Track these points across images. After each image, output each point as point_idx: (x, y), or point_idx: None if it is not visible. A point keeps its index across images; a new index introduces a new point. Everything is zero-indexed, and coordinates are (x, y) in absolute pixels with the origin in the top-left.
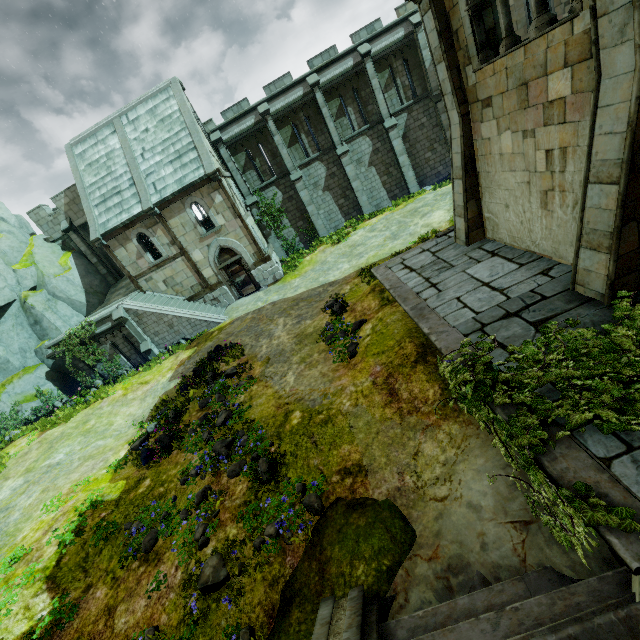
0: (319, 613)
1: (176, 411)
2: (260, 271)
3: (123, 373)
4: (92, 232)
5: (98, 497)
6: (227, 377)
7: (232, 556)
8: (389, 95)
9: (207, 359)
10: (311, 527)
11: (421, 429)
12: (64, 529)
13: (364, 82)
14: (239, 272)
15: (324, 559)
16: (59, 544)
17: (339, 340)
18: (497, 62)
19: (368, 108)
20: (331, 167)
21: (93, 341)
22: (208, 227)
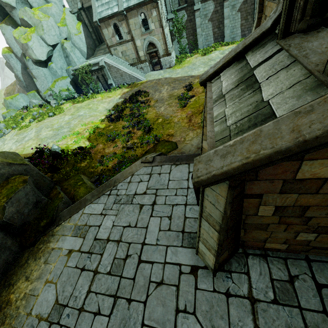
0: (152, 153)
1: (122, 109)
2: (164, 60)
3: (100, 91)
4: (94, 16)
5: (98, 126)
6: (141, 103)
7: (135, 145)
8: None
9: (134, 94)
10: (155, 143)
11: (191, 130)
12: (90, 130)
13: None
14: (155, 57)
15: (156, 148)
16: (89, 133)
17: (183, 100)
18: (271, 2)
19: None
20: (217, 6)
21: (90, 73)
22: (146, 24)
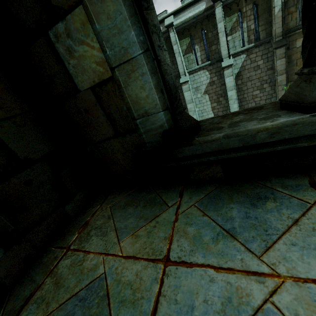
0: None
1: None
2: None
3: None
4: None
5: None
6: None
7: None
8: (233, 37)
9: None
10: None
11: None
12: None
13: (213, 24)
14: None
15: None
16: None
17: None
18: None
19: (212, 47)
20: None
21: None
22: None
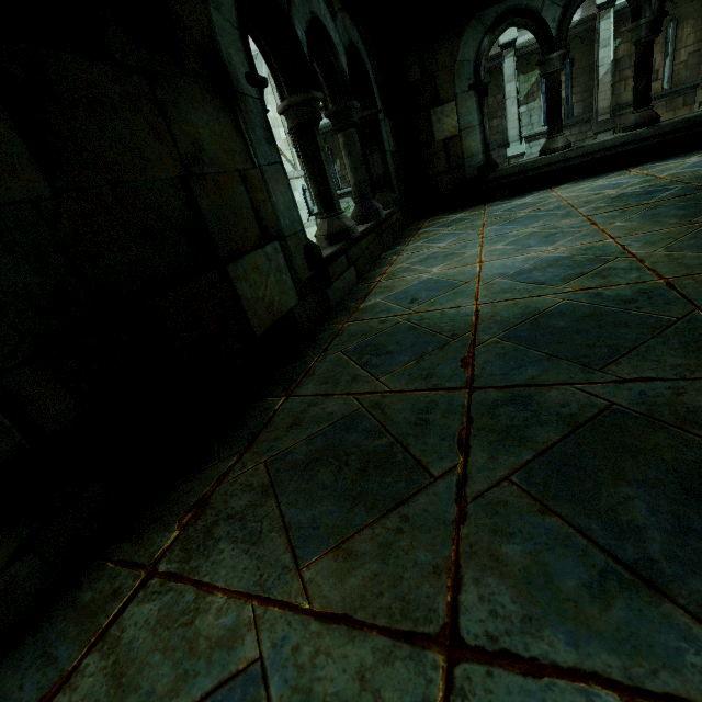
0: None
1: None
2: None
3: None
4: None
5: None
6: None
7: None
8: (529, 108)
9: None
10: None
11: None
12: None
13: (497, 84)
14: None
15: None
16: None
17: None
18: None
19: (493, 122)
20: None
21: None
22: None
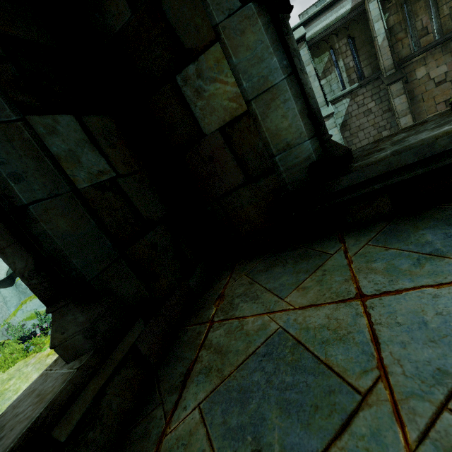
0: None
1: None
2: None
3: None
4: None
5: None
6: None
7: None
8: (328, 80)
9: None
10: None
11: None
12: None
13: None
14: None
15: None
16: None
17: None
18: None
19: None
20: None
21: None
22: None
